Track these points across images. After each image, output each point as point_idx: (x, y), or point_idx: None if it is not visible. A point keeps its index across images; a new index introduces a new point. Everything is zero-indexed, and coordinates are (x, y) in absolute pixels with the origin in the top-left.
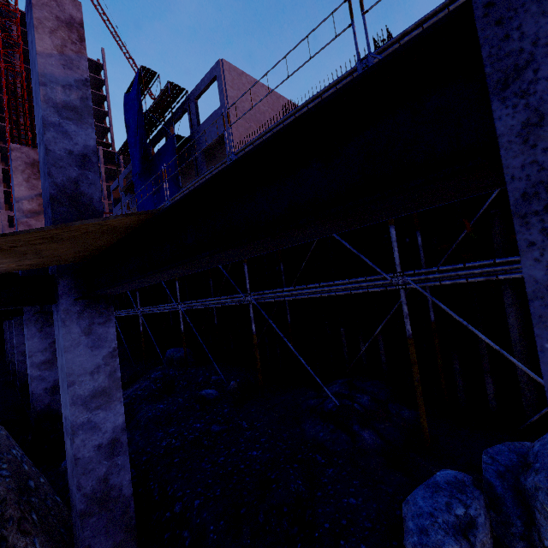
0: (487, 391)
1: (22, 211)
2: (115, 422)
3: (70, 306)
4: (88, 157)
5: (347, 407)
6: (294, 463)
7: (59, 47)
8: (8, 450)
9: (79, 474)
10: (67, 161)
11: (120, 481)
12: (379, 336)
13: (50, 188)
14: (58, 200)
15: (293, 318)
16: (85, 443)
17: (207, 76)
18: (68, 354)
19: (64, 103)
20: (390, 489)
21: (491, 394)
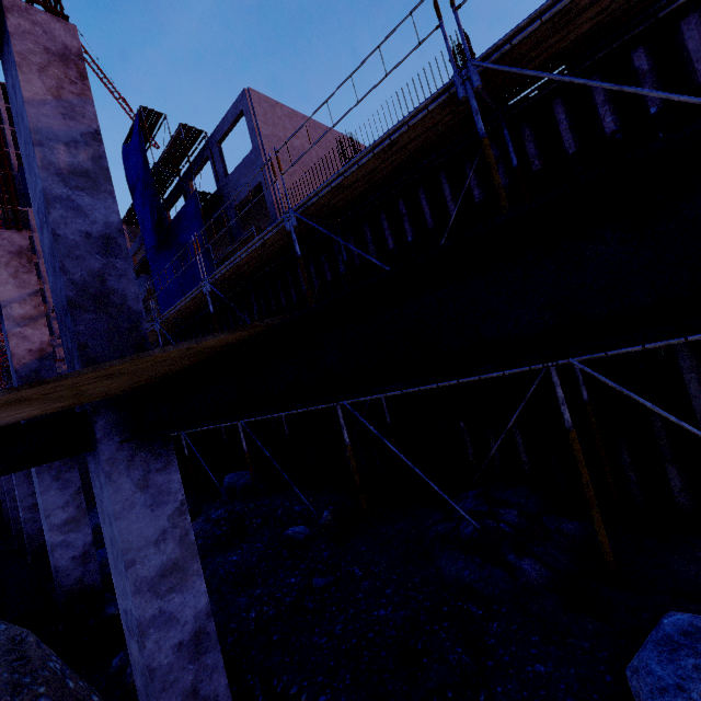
0: (671, 485)
1: (12, 318)
2: (196, 606)
3: (115, 453)
4: (113, 239)
5: (492, 529)
6: (441, 621)
7: (54, 90)
8: (43, 664)
9: (157, 692)
10: (84, 248)
11: (213, 689)
12: (515, 428)
13: (66, 289)
14: (80, 305)
15: (392, 415)
16: (160, 646)
17: (231, 112)
18: (121, 521)
19: (71, 167)
20: (586, 643)
21: (676, 488)
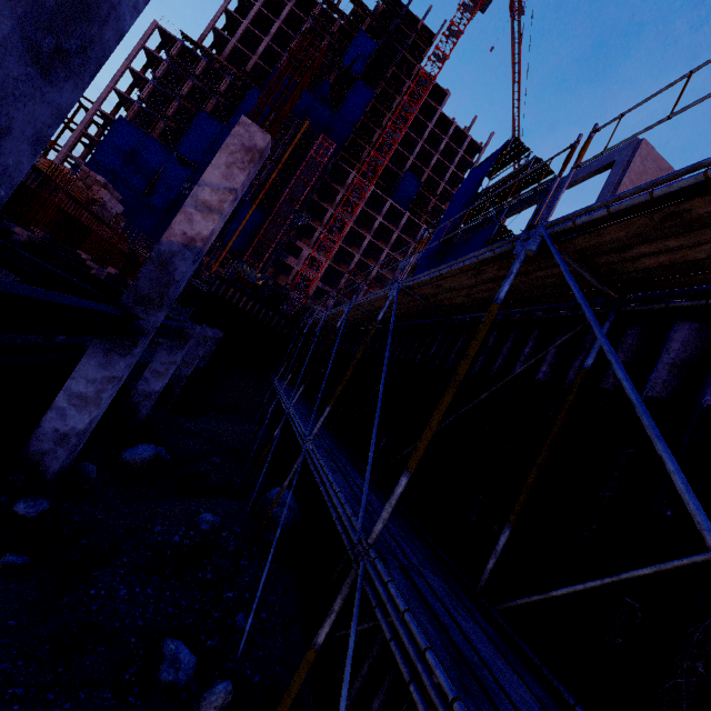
0: None
1: (197, 198)
2: None
3: None
4: None
5: None
6: None
7: None
8: None
9: None
10: None
11: None
12: None
13: None
14: None
15: None
16: None
17: (600, 160)
18: None
19: None
20: None
21: None
